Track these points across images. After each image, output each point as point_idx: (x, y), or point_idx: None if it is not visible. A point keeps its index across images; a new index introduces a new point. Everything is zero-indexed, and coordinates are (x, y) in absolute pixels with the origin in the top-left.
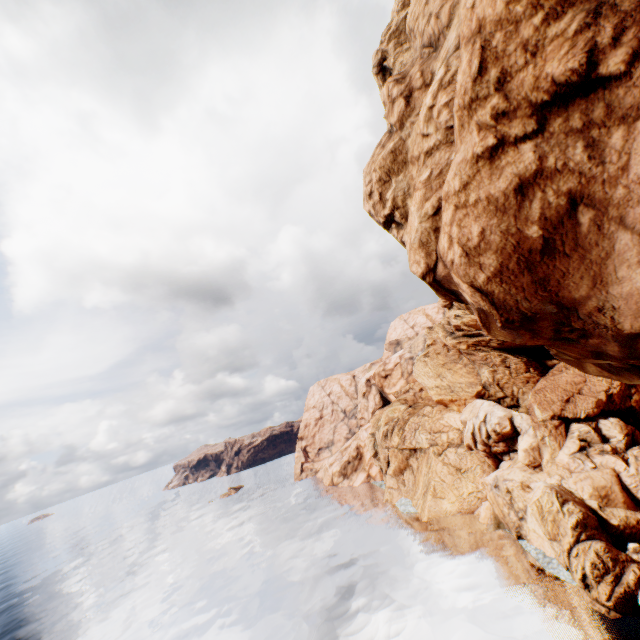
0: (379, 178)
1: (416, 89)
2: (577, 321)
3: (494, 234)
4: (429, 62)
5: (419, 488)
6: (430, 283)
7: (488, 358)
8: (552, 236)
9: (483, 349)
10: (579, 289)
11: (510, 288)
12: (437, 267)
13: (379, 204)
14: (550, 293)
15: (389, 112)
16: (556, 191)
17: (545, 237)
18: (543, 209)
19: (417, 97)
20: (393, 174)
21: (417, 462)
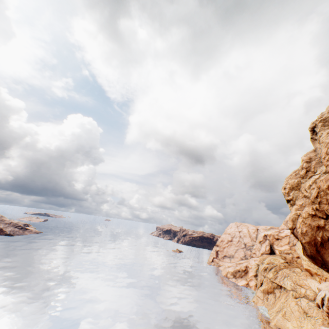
0: (289, 187)
1: (310, 171)
2: (326, 265)
3: (309, 233)
4: (317, 166)
5: (275, 307)
6: (291, 232)
7: None
8: (322, 242)
9: None
10: (327, 258)
11: (309, 248)
12: (294, 229)
13: (286, 194)
14: (319, 255)
15: (299, 170)
16: (325, 234)
17: (321, 242)
18: (322, 235)
19: (309, 173)
20: (294, 189)
21: (279, 293)
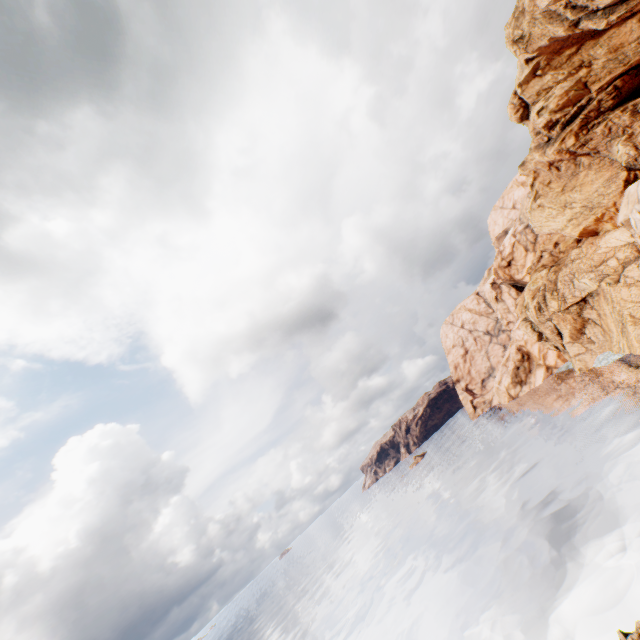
0: None
1: None
2: None
3: None
4: None
5: (612, 331)
6: None
7: (611, 127)
8: None
9: (597, 122)
10: None
11: None
12: None
13: None
14: None
15: None
16: None
17: None
18: None
19: None
20: None
21: (594, 311)
